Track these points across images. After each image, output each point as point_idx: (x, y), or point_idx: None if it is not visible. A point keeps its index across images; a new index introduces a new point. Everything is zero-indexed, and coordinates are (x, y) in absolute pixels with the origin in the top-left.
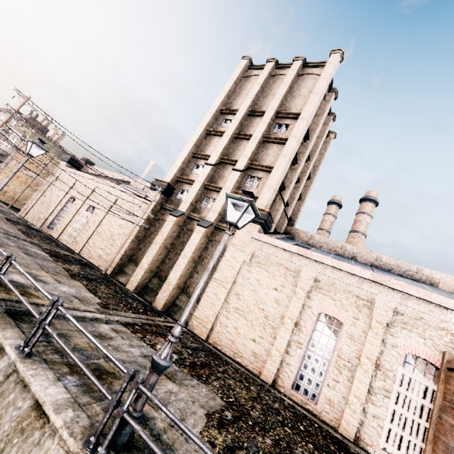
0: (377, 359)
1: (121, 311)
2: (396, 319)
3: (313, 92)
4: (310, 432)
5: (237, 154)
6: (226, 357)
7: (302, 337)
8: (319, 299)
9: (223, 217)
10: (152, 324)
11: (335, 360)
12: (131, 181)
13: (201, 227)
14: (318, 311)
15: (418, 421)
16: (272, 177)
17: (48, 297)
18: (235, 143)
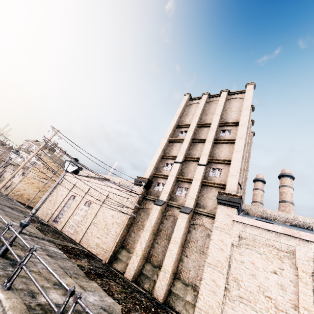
0: None
1: None
2: None
3: (243, 108)
4: None
5: (197, 153)
6: None
7: None
8: None
9: (197, 202)
10: None
11: None
12: (110, 178)
13: (183, 213)
14: None
15: None
16: (233, 168)
17: None
18: (192, 146)
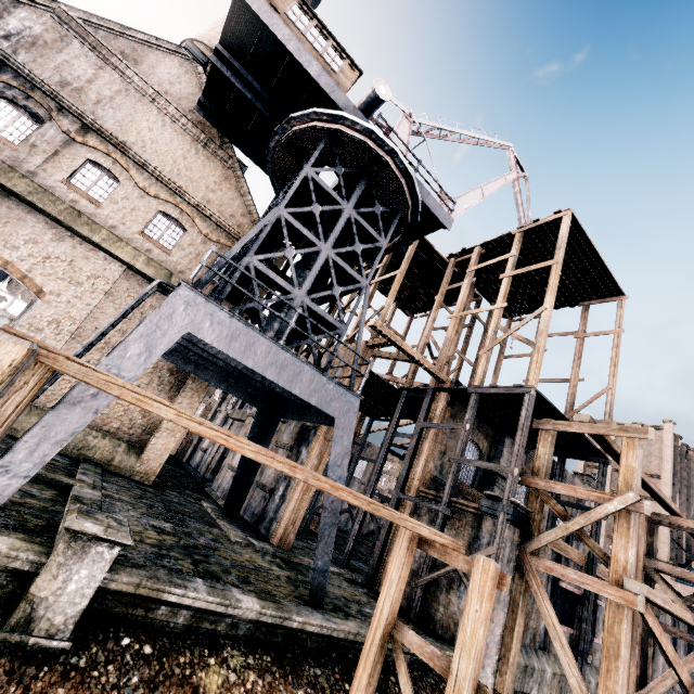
0: None
1: None
2: None
3: (663, 459)
4: None
5: None
6: None
7: None
8: None
9: None
10: None
11: None
12: None
13: None
14: None
15: None
16: (662, 534)
17: None
18: None
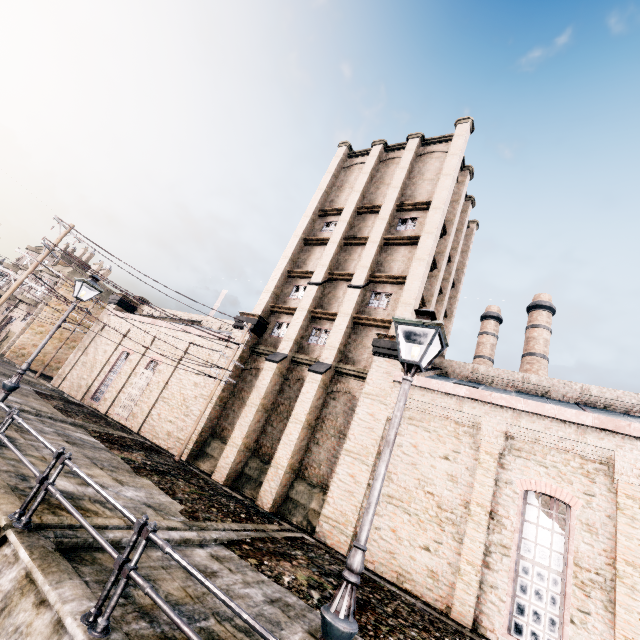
0: None
1: (216, 520)
2: None
3: (442, 173)
4: None
5: (351, 266)
6: (387, 583)
7: (506, 535)
8: (520, 467)
9: (343, 355)
10: (266, 538)
11: (573, 573)
12: (202, 320)
13: (314, 373)
14: (524, 488)
15: None
16: (408, 291)
17: (130, 518)
18: (345, 252)
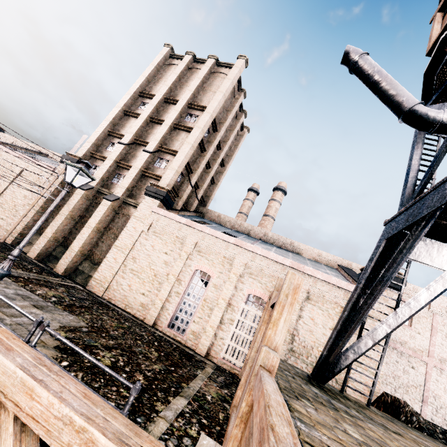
0: (230, 300)
1: None
2: (247, 271)
3: (219, 90)
4: (162, 346)
5: (151, 137)
6: (117, 308)
7: (181, 288)
8: (198, 259)
9: (131, 193)
10: (42, 280)
11: (202, 303)
12: (49, 154)
13: (107, 200)
14: (195, 269)
15: (247, 336)
16: (176, 160)
17: None
18: (149, 126)
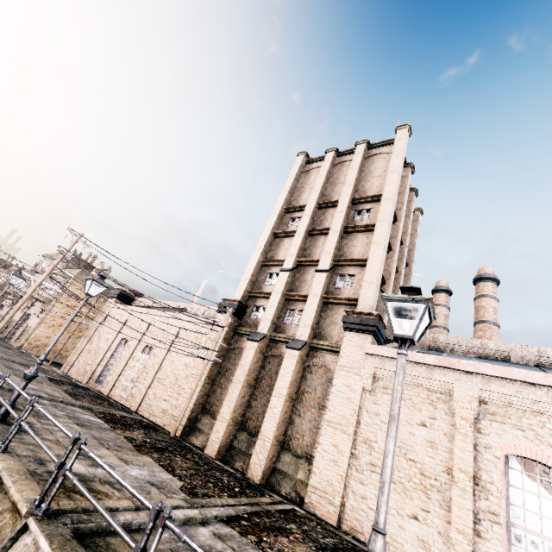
0: None
1: (214, 495)
2: None
3: (389, 170)
4: None
5: (317, 253)
6: None
7: (493, 501)
8: (496, 431)
9: (316, 332)
10: (261, 512)
11: None
12: (188, 308)
13: (292, 350)
14: (504, 452)
15: None
16: (370, 271)
17: (146, 504)
18: (310, 241)
